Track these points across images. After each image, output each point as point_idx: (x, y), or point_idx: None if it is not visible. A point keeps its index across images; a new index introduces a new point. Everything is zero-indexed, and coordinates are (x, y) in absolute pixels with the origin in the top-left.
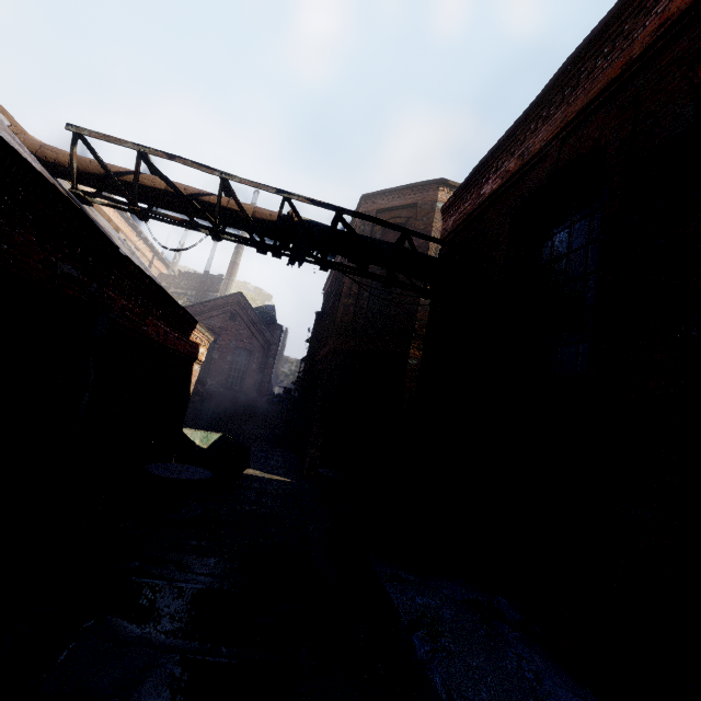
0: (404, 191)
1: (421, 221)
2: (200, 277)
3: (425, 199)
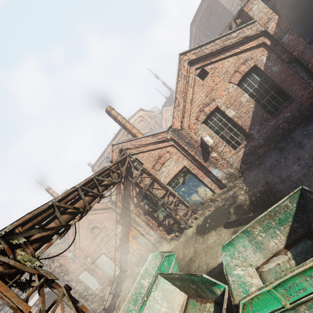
0: (200, 7)
1: (215, 6)
2: (167, 101)
3: (209, 0)
